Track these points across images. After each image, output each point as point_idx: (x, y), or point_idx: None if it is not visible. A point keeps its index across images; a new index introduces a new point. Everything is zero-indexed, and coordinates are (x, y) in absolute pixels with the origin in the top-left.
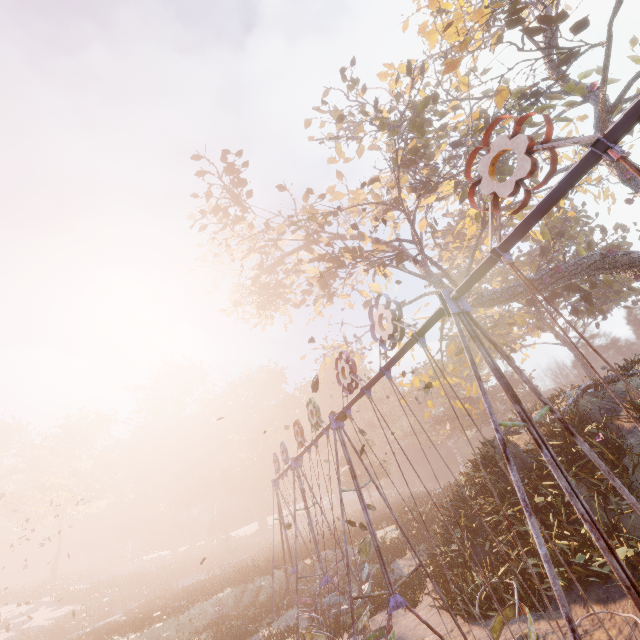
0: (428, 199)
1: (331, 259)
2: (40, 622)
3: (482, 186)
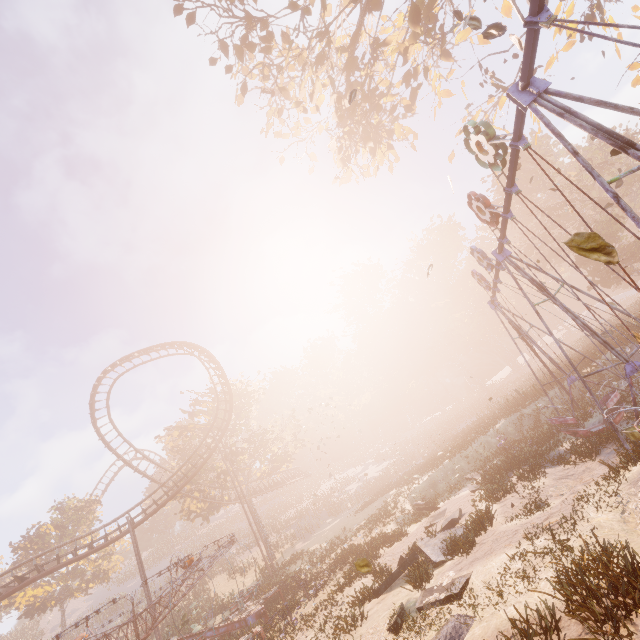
0: None
1: None
2: (373, 474)
3: None
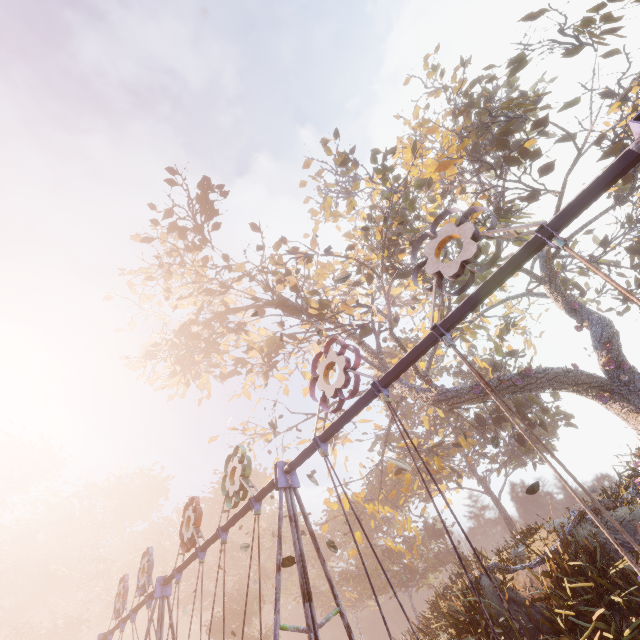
0: (395, 289)
1: (291, 309)
2: None
3: None
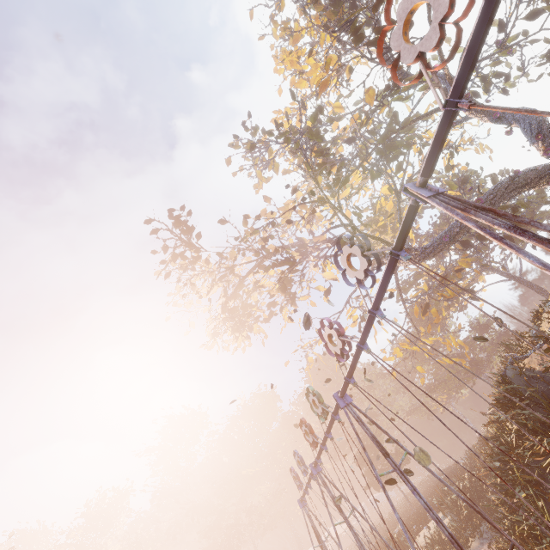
0: (344, 192)
1: (282, 263)
2: None
3: (403, 58)
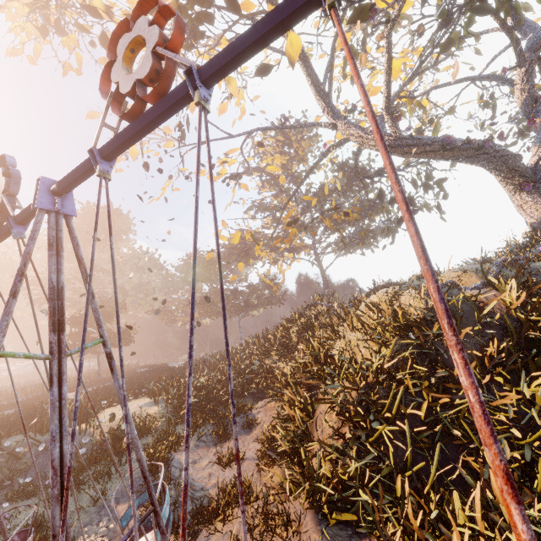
0: None
1: None
2: None
3: None
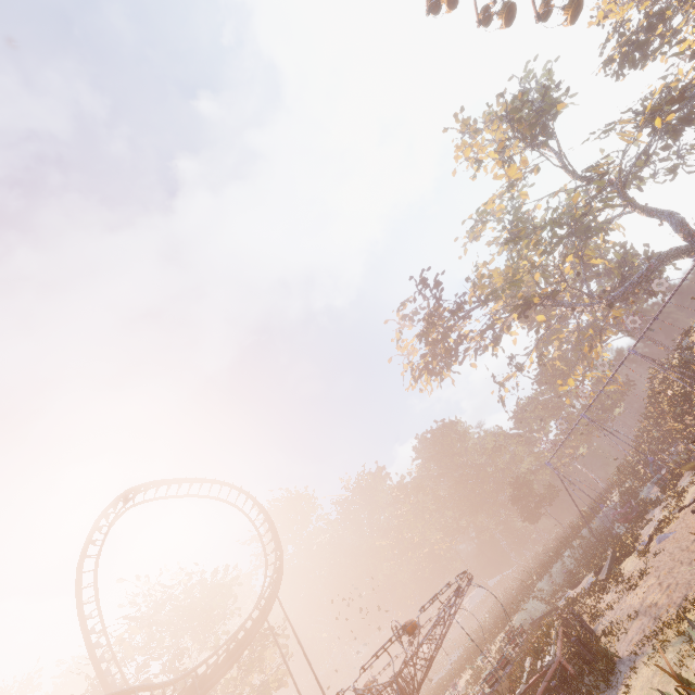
0: (541, 259)
1: (518, 307)
2: None
3: None
